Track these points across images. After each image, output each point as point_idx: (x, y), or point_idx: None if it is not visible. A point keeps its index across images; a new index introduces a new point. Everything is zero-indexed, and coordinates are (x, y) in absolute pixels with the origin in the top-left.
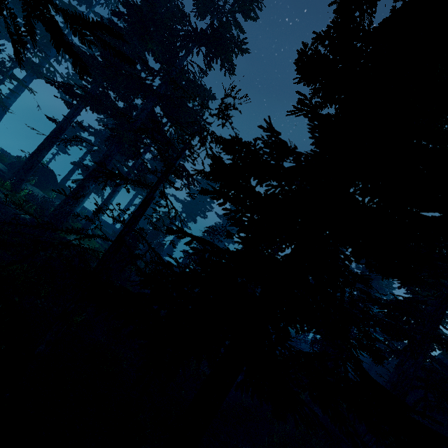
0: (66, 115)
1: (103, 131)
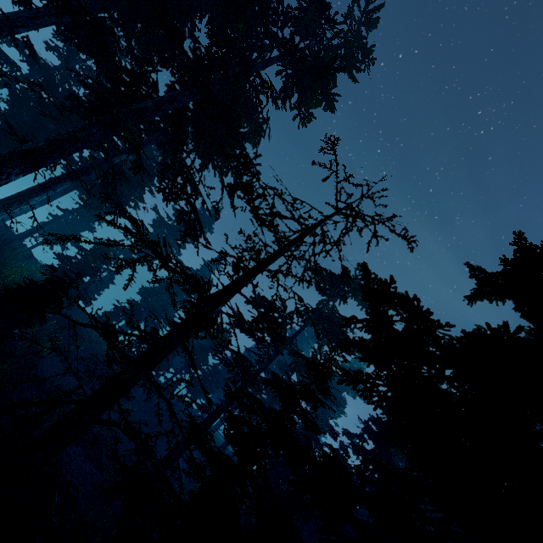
0: (8, 13)
1: (52, 67)
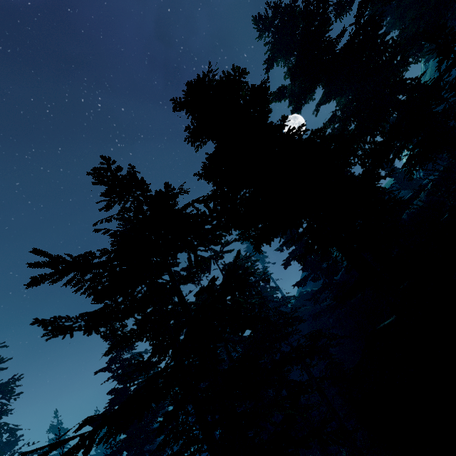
0: None
1: None
